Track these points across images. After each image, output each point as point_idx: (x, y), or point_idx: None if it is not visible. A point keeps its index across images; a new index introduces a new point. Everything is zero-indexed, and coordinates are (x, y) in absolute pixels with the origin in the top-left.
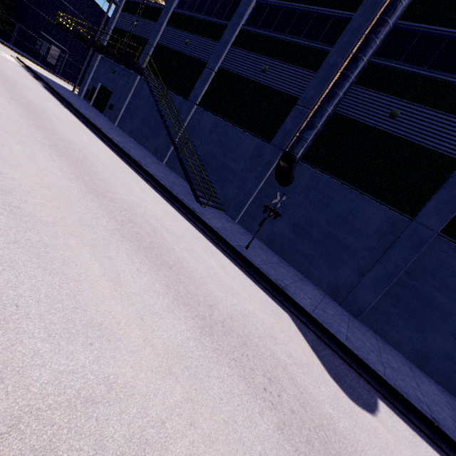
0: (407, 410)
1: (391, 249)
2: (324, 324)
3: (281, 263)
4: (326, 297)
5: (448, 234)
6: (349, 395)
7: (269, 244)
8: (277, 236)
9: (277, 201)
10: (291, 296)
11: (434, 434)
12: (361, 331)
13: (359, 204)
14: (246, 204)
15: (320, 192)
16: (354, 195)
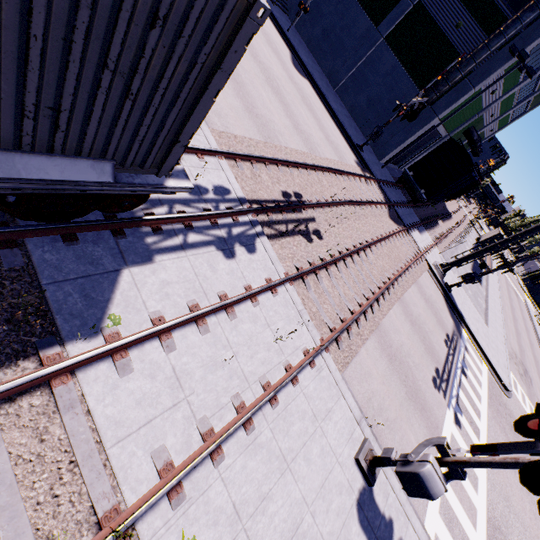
0: (317, 91)
1: (361, 47)
2: (304, 63)
3: (307, 52)
4: (324, 76)
5: (387, 39)
6: (295, 68)
7: (308, 44)
8: (313, 38)
9: (307, 0)
10: (296, 50)
11: (321, 97)
12: (328, 87)
13: (359, 16)
14: (302, 11)
15: (343, 5)
16: (359, 10)
